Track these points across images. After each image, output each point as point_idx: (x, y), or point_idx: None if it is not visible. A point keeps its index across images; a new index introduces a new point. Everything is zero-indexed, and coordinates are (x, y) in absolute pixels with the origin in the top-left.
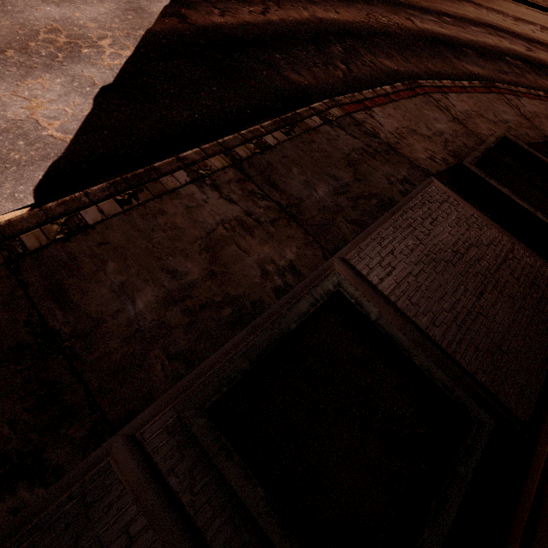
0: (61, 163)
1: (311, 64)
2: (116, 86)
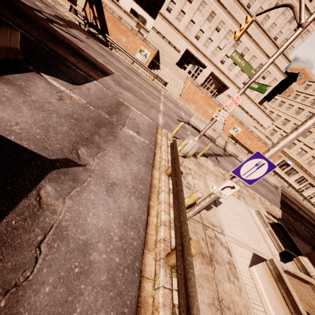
0: (281, 208)
1: (312, 227)
2: (281, 203)
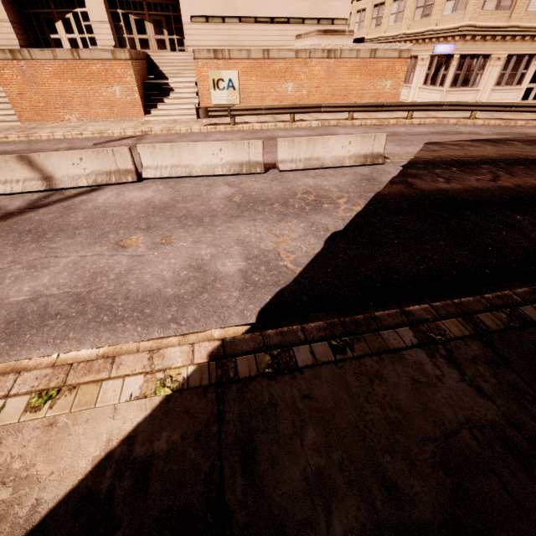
0: (286, 291)
1: None
2: (344, 232)
